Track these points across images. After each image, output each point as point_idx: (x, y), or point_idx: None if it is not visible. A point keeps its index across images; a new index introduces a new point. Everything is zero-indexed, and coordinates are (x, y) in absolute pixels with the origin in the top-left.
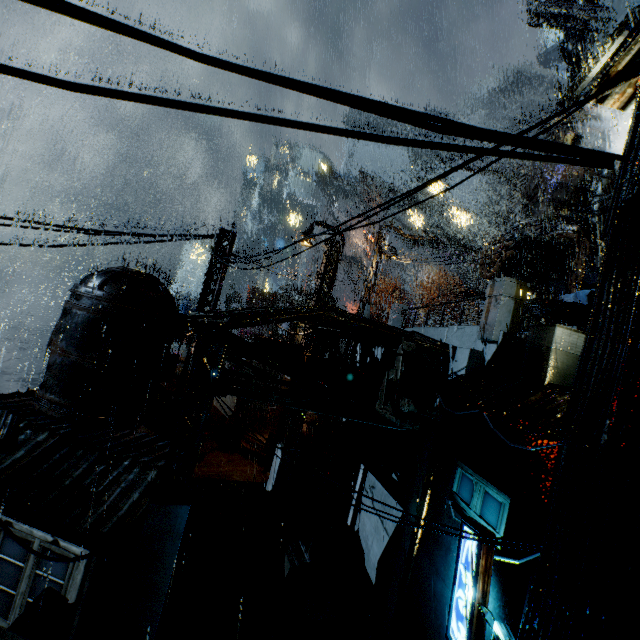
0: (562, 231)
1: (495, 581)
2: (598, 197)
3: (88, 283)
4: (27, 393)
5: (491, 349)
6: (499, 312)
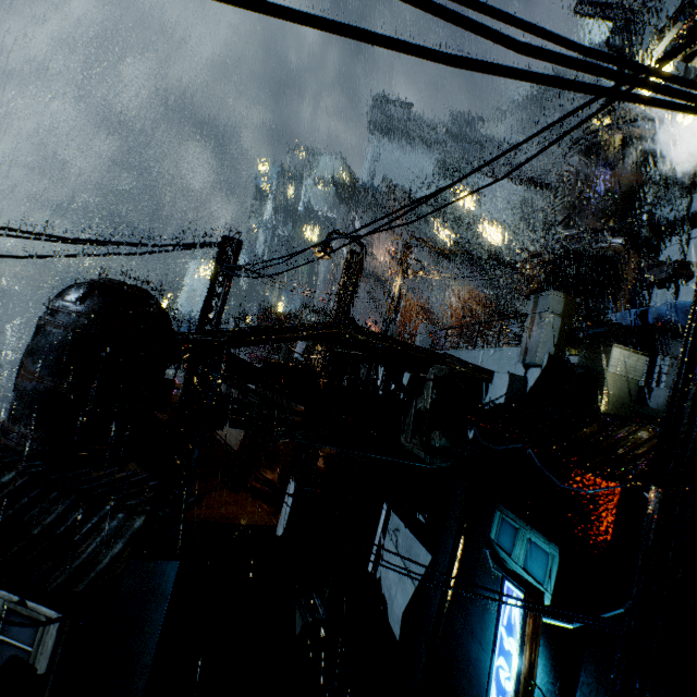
0: (608, 244)
1: (543, 647)
2: (648, 206)
3: (65, 296)
4: None
5: (534, 374)
6: (544, 331)
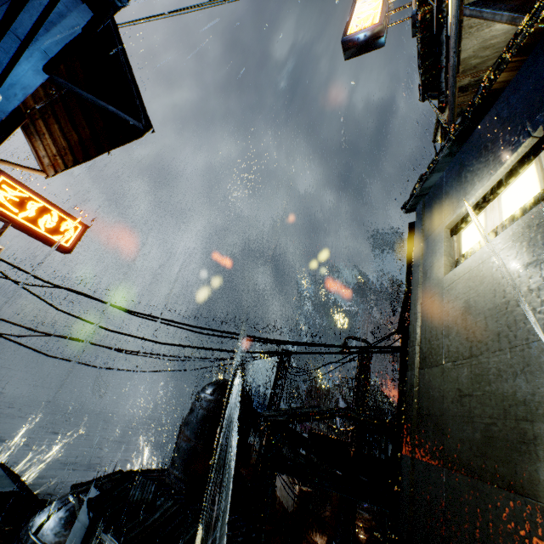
0: None
1: None
2: None
3: (206, 390)
4: (160, 470)
5: None
6: None
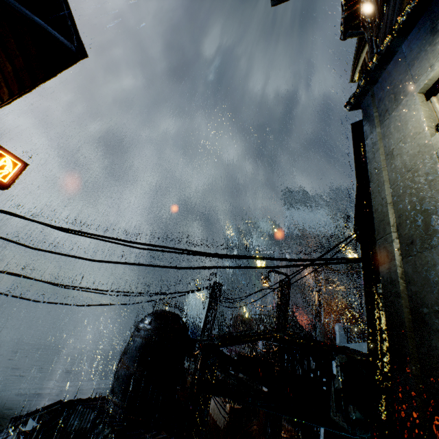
0: None
1: None
2: None
3: (144, 321)
4: (101, 398)
5: None
6: None
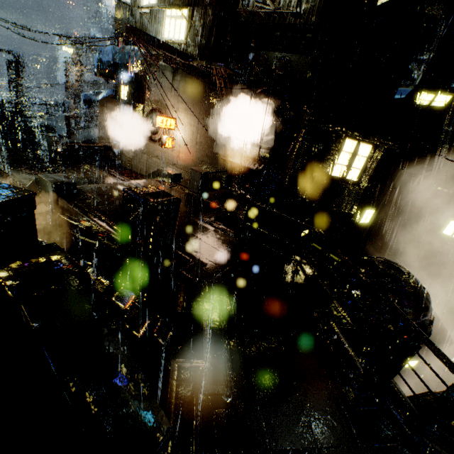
0: None
1: None
2: None
3: None
4: None
5: None
6: None
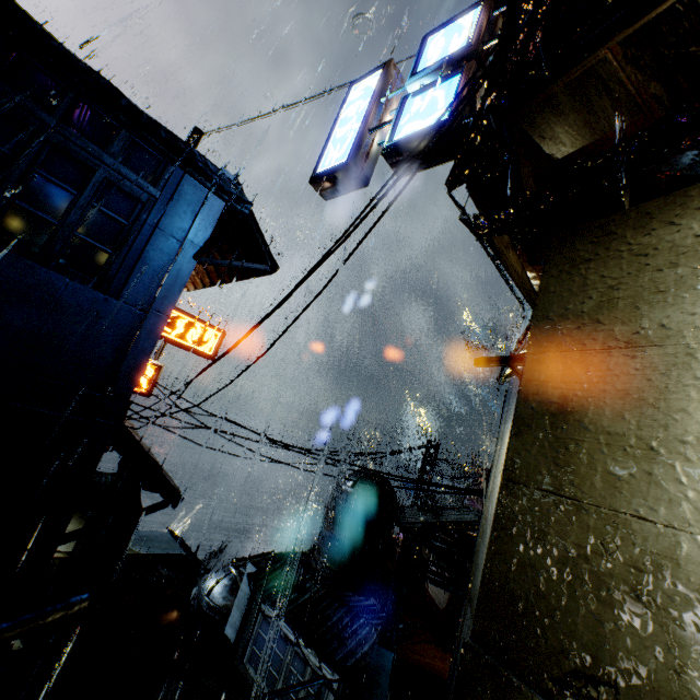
0: None
1: None
2: None
3: (346, 482)
4: (308, 554)
5: None
6: None
